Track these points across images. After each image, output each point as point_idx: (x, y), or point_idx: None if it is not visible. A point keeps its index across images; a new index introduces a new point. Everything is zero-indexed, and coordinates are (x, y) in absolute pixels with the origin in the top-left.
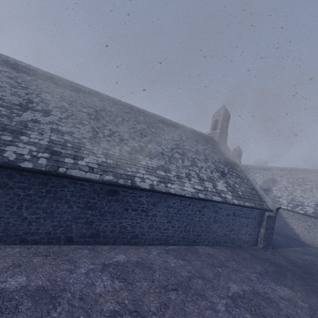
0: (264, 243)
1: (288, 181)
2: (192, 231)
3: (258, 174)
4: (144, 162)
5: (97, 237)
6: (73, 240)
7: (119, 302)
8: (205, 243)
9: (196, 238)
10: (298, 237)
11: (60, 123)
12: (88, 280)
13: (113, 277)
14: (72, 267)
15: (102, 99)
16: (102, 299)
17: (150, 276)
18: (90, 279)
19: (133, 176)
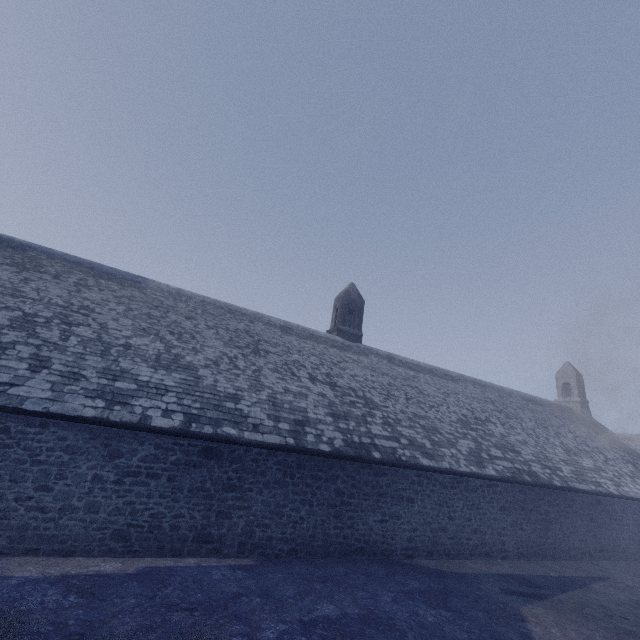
0: None
1: None
2: None
3: None
4: (584, 463)
5: (603, 551)
6: (592, 555)
7: None
8: None
9: None
10: None
11: (510, 432)
12: None
13: None
14: (635, 574)
15: (472, 384)
16: None
17: None
18: None
19: (598, 482)
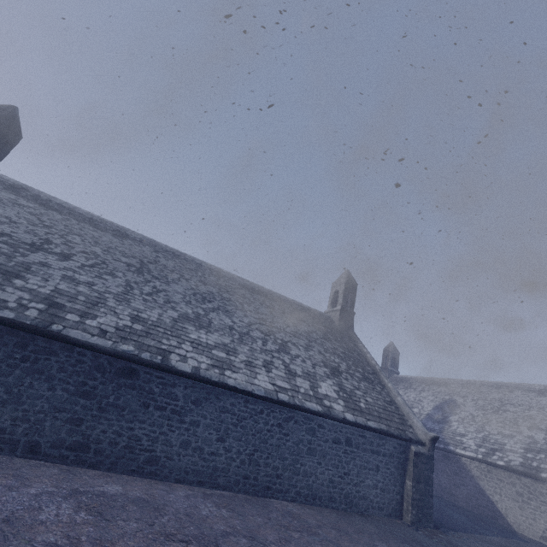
0: (414, 512)
1: (477, 405)
2: (263, 465)
3: (427, 392)
4: (196, 335)
5: (84, 450)
6: (40, 450)
7: (69, 536)
8: (290, 496)
9: (271, 482)
10: (506, 522)
11: (80, 271)
12: (34, 503)
13: (80, 507)
14: (17, 483)
15: (158, 250)
16: (42, 528)
17: (151, 517)
18: (38, 503)
19: (170, 351)
